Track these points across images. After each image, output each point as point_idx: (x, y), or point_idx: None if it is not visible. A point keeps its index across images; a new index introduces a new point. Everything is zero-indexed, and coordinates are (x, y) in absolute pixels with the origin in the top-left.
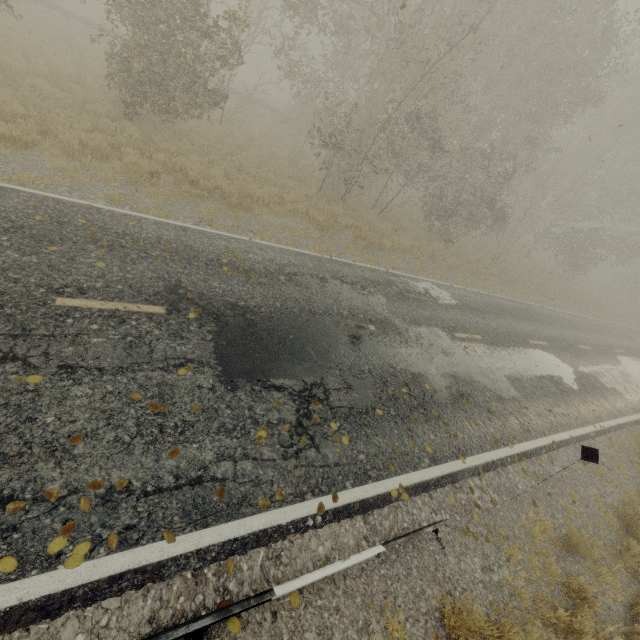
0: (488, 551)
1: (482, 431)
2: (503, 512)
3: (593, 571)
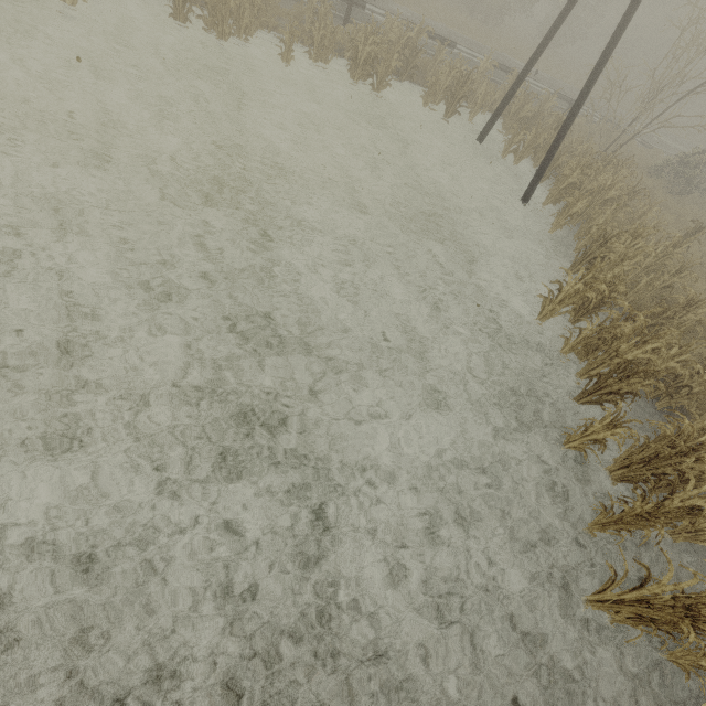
0: None
1: None
2: None
3: None
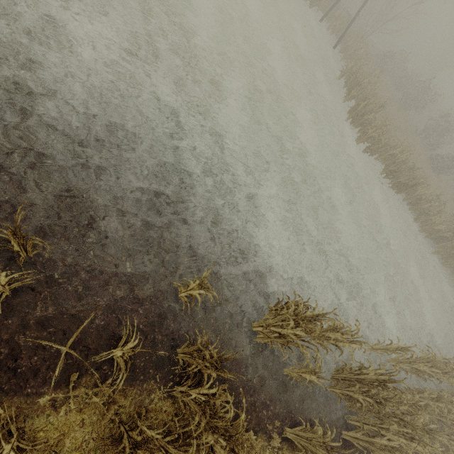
0: None
1: None
2: None
3: None
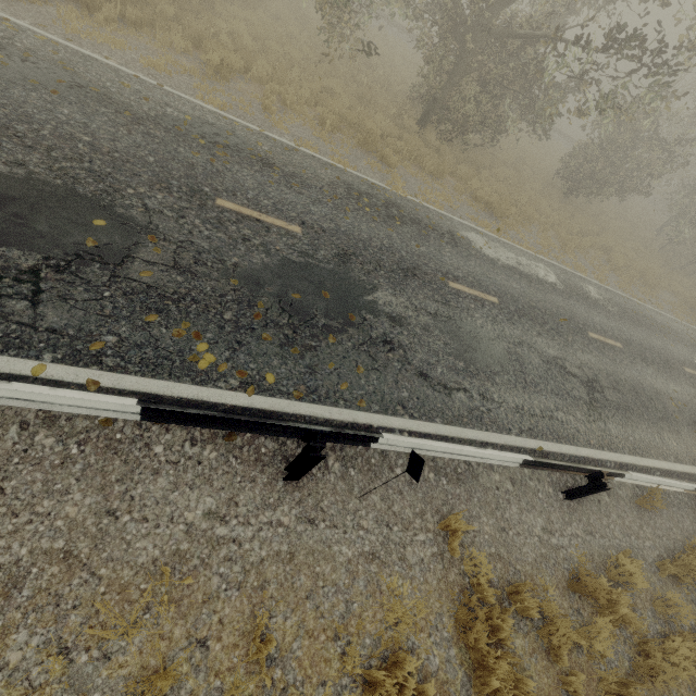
0: None
1: None
2: None
3: None
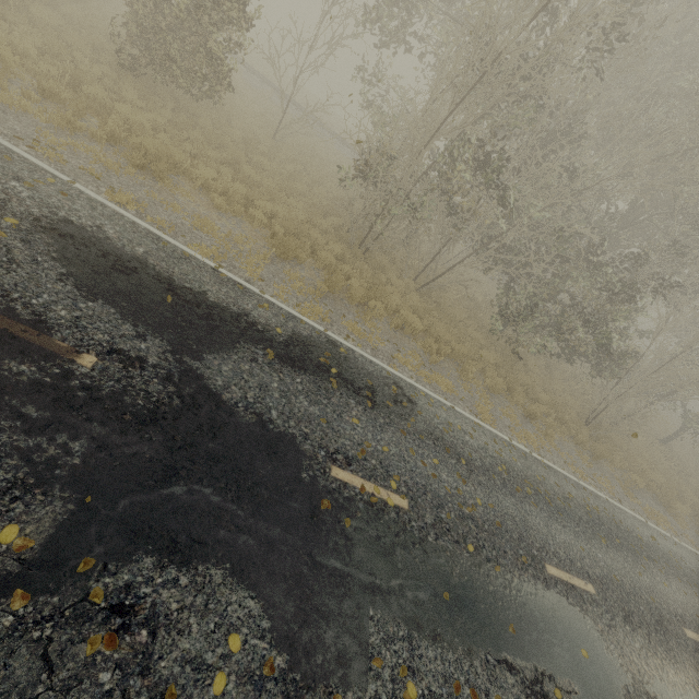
0: None
1: None
2: None
3: None
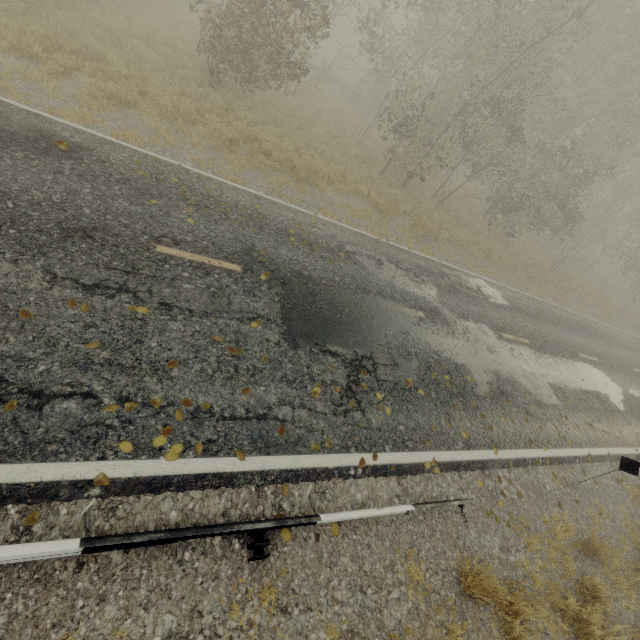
0: (508, 535)
1: (517, 429)
2: (527, 506)
3: (609, 578)
